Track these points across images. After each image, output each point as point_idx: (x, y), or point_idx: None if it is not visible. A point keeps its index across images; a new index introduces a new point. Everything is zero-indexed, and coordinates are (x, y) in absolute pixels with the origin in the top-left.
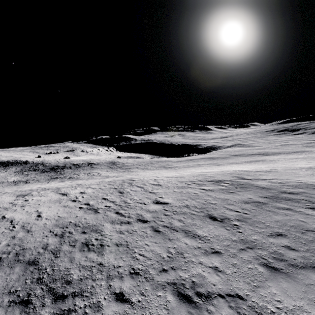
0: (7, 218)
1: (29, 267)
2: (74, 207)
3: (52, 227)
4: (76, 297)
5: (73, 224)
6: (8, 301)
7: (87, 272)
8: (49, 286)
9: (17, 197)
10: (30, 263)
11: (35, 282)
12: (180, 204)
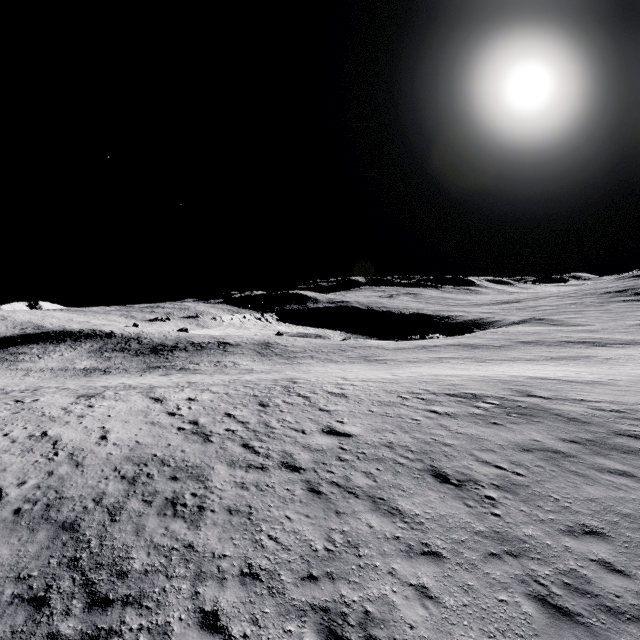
0: (50, 437)
1: (61, 535)
2: (169, 427)
3: (121, 462)
4: (129, 607)
5: (158, 459)
6: (11, 594)
7: (161, 559)
8: (87, 577)
9: (78, 398)
10: (66, 526)
11: (65, 564)
12: (376, 439)
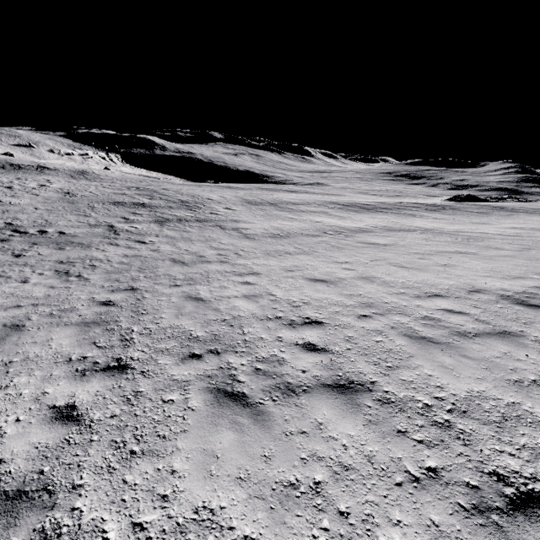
0: None
1: None
2: None
3: None
4: None
5: None
6: None
7: None
8: None
9: None
10: None
11: None
12: (59, 187)
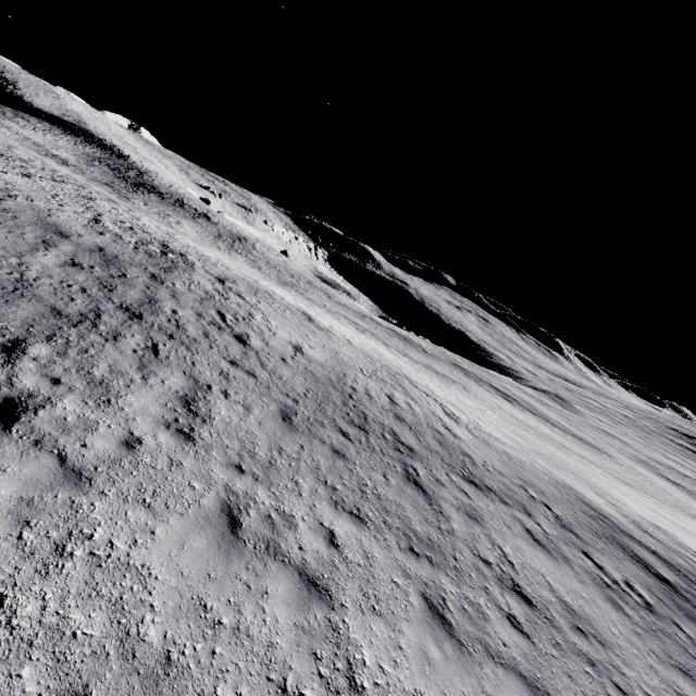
0: None
1: None
2: None
3: None
4: None
5: None
6: None
7: None
8: None
9: None
10: None
11: None
12: None
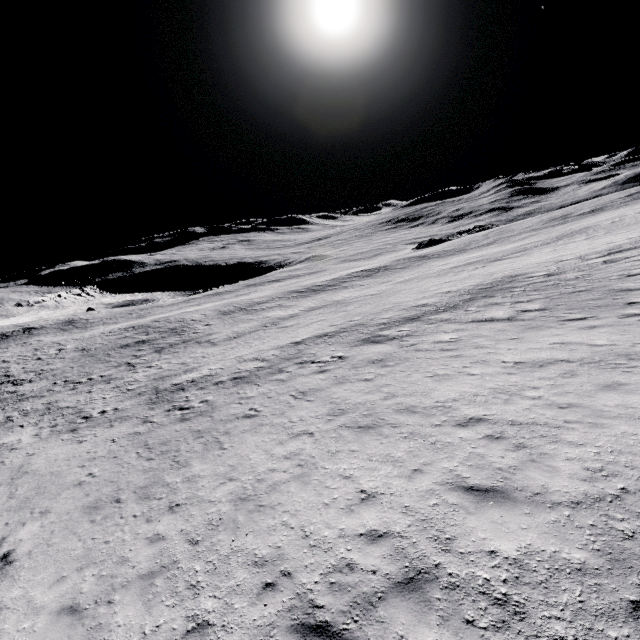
0: None
1: None
2: None
3: None
4: None
5: None
6: None
7: None
8: None
9: None
10: None
11: None
12: (74, 347)
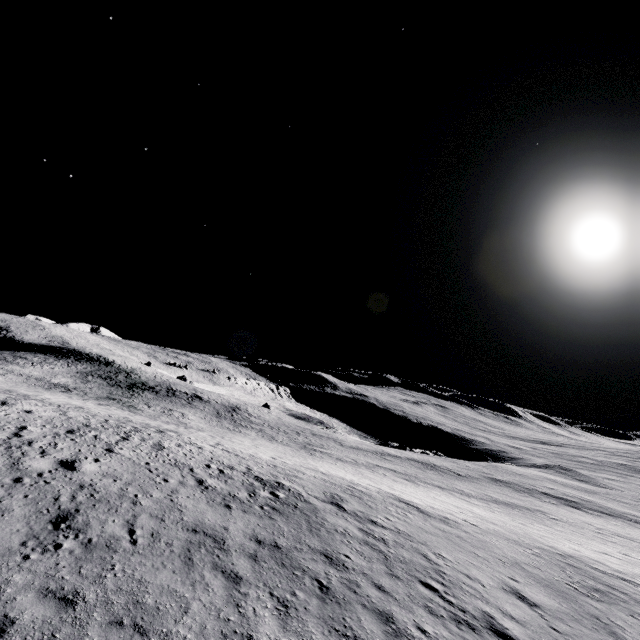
0: None
1: None
2: None
3: None
4: None
5: None
6: None
7: None
8: None
9: None
10: None
11: None
12: (86, 479)
